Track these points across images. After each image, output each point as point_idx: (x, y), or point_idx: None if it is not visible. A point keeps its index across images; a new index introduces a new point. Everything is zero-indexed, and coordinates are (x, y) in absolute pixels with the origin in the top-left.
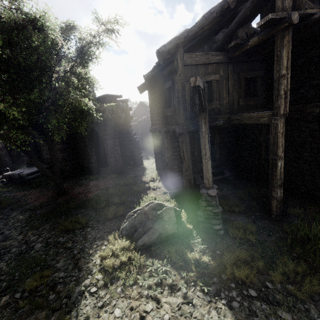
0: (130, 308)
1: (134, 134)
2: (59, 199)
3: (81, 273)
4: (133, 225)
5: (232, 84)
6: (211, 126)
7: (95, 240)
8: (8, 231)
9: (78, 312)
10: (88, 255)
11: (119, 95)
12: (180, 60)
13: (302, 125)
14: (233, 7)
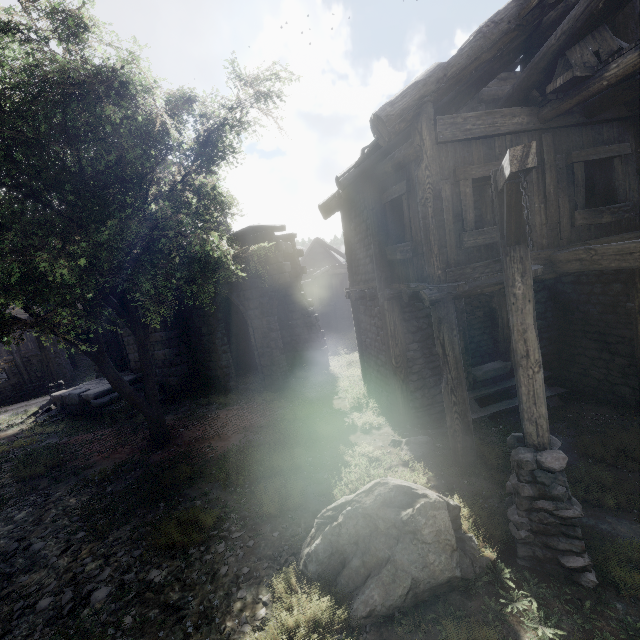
0: None
1: (308, 303)
2: (155, 454)
3: None
4: (336, 547)
5: (553, 178)
6: None
7: (238, 583)
8: (40, 541)
9: None
10: (221, 639)
11: (279, 225)
12: (427, 132)
13: None
14: None
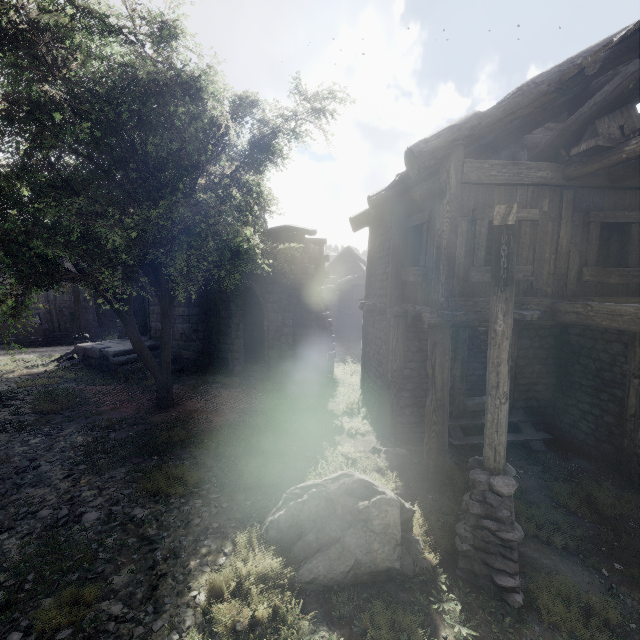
0: None
1: (325, 307)
2: (157, 415)
3: (159, 621)
4: (297, 520)
5: (568, 232)
6: None
7: (207, 534)
8: (48, 464)
9: None
10: (183, 572)
11: (310, 229)
12: (454, 171)
13: None
14: (593, 72)
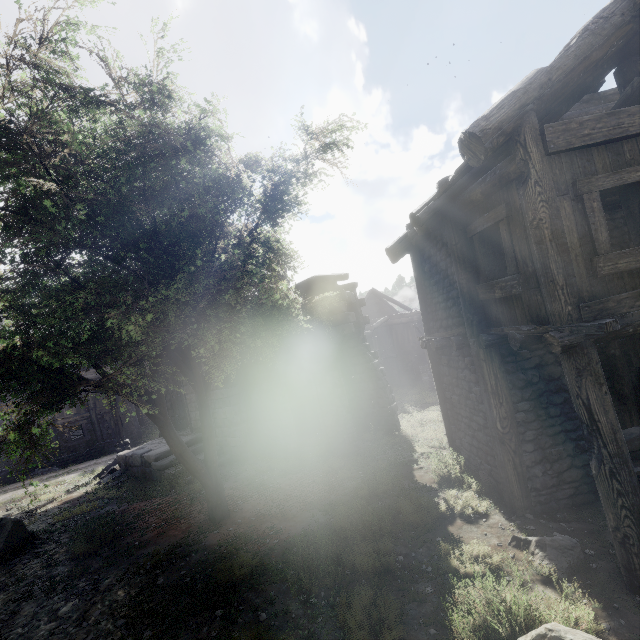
0: None
1: (373, 355)
2: (212, 533)
3: None
4: None
5: None
6: None
7: None
8: None
9: None
10: None
11: (342, 274)
12: (533, 143)
13: None
14: None
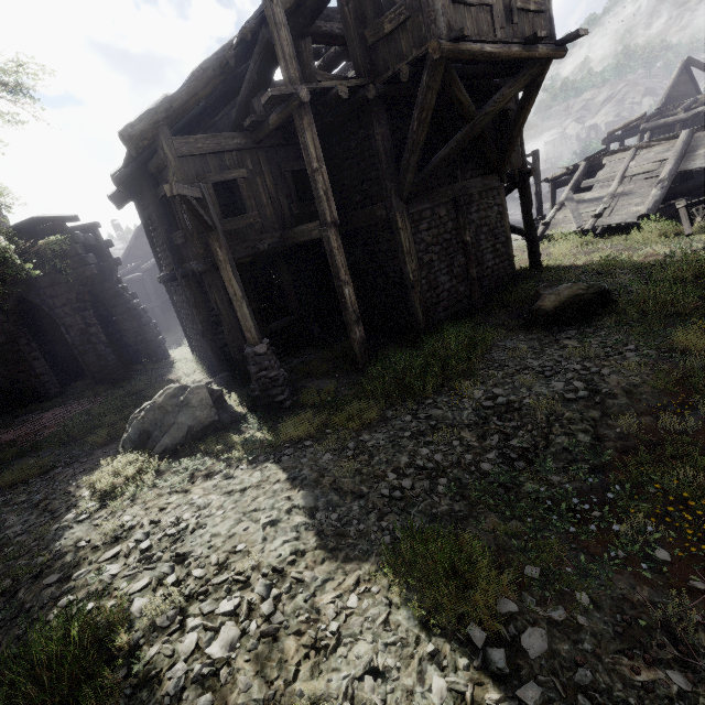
0: (145, 509)
1: (132, 296)
2: None
3: (57, 513)
4: (143, 430)
5: (272, 182)
6: (255, 253)
7: (76, 476)
8: None
9: (63, 542)
10: (65, 495)
11: (70, 216)
12: (168, 148)
13: (379, 235)
14: (234, 65)
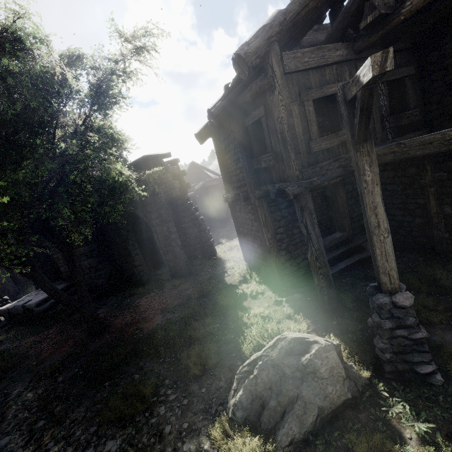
0: None
1: (195, 210)
2: (94, 342)
3: None
4: (255, 394)
5: None
6: (346, 172)
7: (182, 438)
8: (5, 436)
9: None
10: None
11: (166, 153)
12: (277, 65)
13: None
14: None
